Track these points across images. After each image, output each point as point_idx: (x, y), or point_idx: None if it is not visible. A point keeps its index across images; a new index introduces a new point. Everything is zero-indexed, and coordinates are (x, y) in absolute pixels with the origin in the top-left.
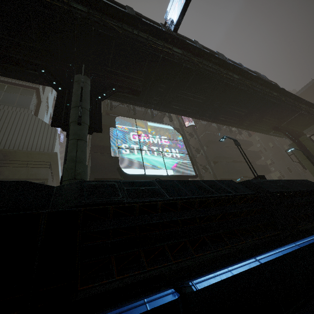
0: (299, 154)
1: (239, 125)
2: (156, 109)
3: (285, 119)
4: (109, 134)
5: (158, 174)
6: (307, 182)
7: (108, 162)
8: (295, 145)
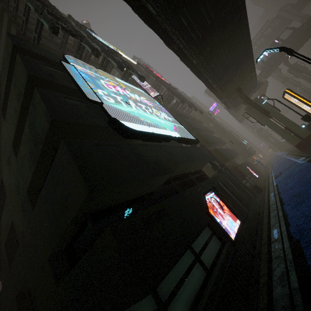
0: (256, 114)
1: (218, 82)
2: (152, 26)
3: (243, 82)
4: (65, 68)
5: (168, 135)
6: None
7: (85, 110)
8: (251, 107)
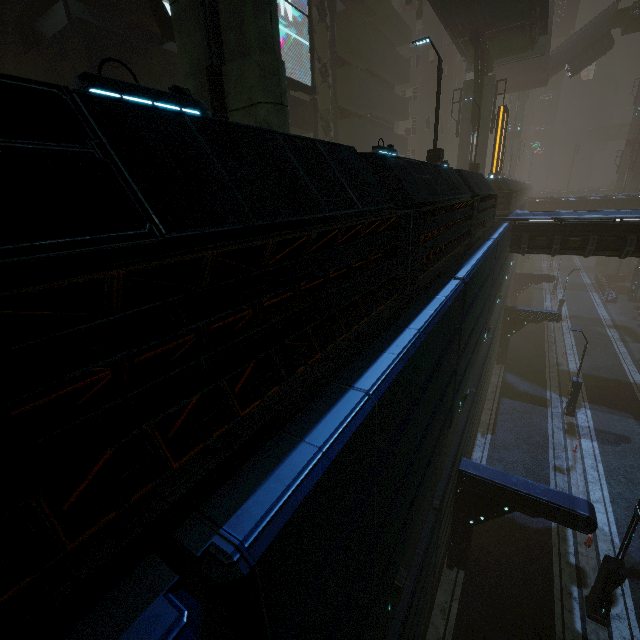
0: (466, 108)
1: None
2: None
3: (498, 25)
4: None
5: None
6: (485, 180)
7: None
8: (473, 88)
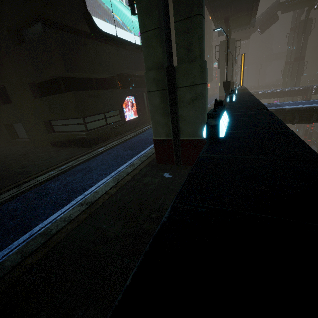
0: (222, 54)
1: (211, 2)
2: None
3: (237, 14)
4: None
5: (129, 41)
6: None
7: None
8: (224, 44)
